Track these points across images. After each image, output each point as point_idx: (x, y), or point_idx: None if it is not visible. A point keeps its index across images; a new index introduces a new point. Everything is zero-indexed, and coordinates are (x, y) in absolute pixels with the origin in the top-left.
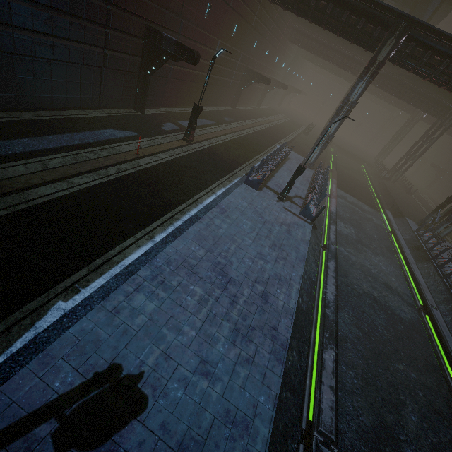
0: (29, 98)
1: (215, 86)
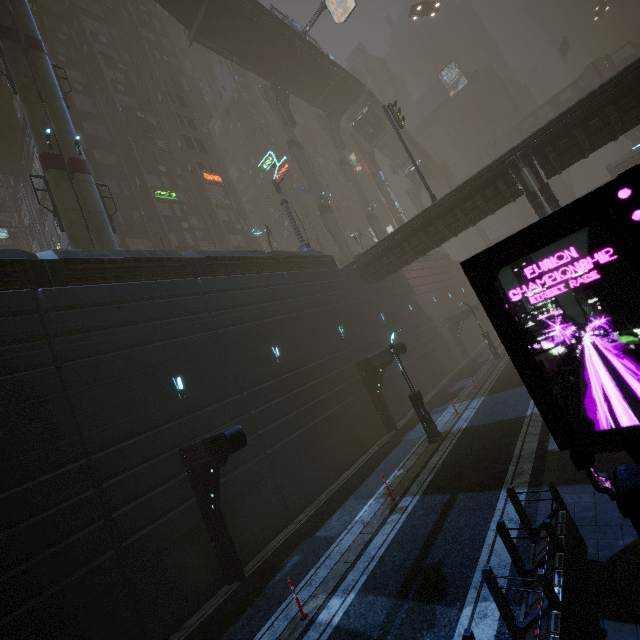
0: (473, 345)
1: None
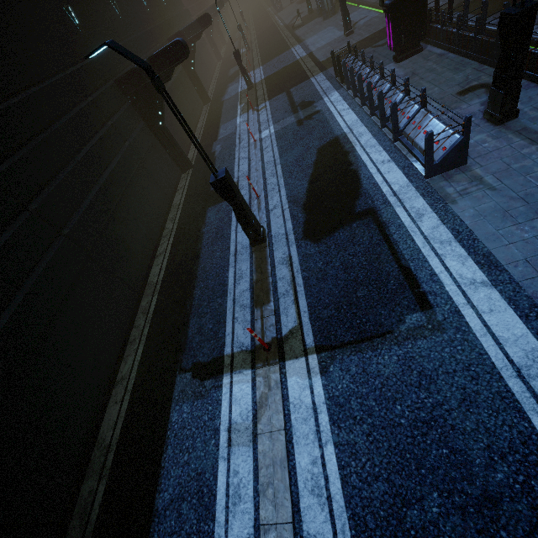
0: None
1: (219, 23)
